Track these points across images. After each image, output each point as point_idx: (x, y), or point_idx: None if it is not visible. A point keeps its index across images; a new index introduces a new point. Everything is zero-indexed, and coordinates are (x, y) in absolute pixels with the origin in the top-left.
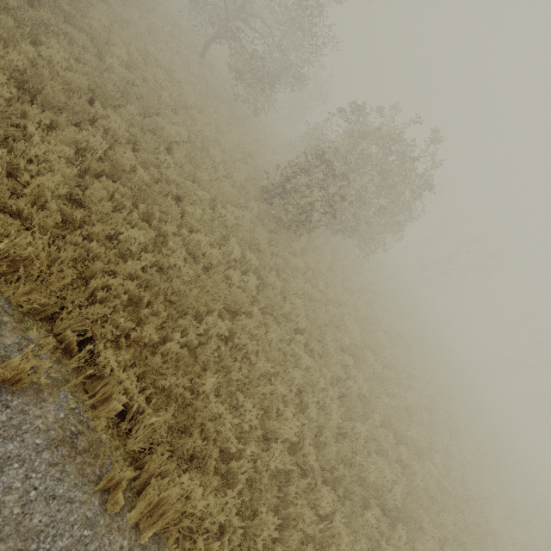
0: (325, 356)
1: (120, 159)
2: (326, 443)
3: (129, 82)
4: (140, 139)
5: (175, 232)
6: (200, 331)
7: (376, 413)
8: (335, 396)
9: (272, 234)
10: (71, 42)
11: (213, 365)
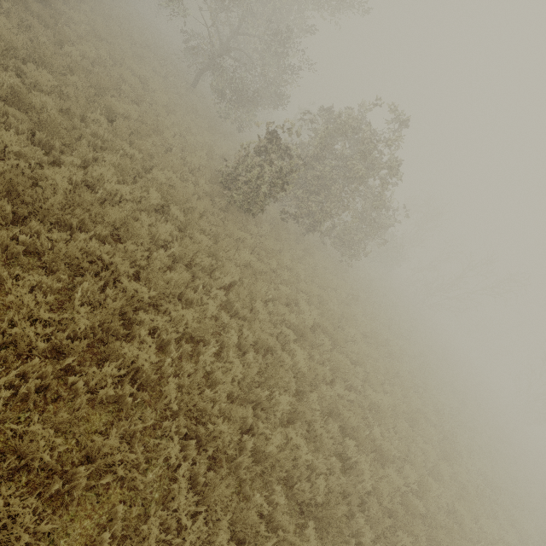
0: (251, 319)
1: (22, 90)
2: (217, 400)
3: (91, 73)
4: (69, 95)
5: (77, 165)
6: (55, 238)
7: (315, 393)
8: (253, 360)
9: (223, 212)
10: (30, 30)
11: (65, 276)
